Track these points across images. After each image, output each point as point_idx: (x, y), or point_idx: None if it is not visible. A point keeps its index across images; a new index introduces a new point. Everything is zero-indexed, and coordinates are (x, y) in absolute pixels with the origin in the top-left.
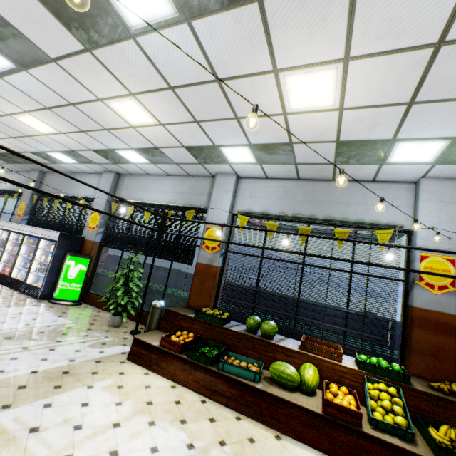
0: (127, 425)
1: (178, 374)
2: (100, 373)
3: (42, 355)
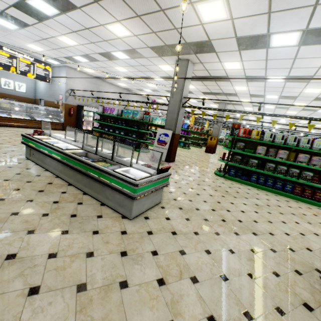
0: None
1: None
2: None
3: None
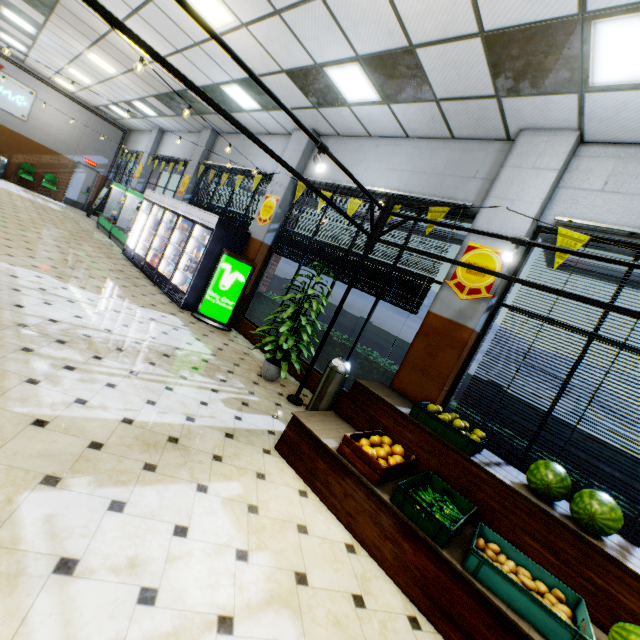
0: (246, 633)
1: (363, 524)
2: (226, 463)
3: (151, 393)
